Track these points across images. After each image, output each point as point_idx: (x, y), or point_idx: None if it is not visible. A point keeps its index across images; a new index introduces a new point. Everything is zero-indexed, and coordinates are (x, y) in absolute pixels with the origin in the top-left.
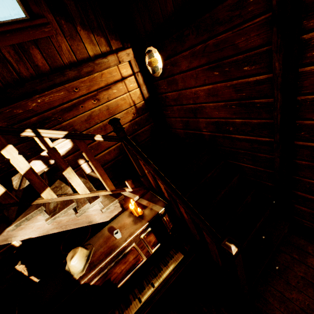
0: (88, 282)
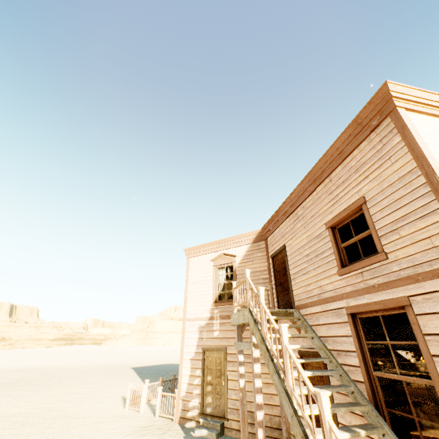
0: (415, 364)
